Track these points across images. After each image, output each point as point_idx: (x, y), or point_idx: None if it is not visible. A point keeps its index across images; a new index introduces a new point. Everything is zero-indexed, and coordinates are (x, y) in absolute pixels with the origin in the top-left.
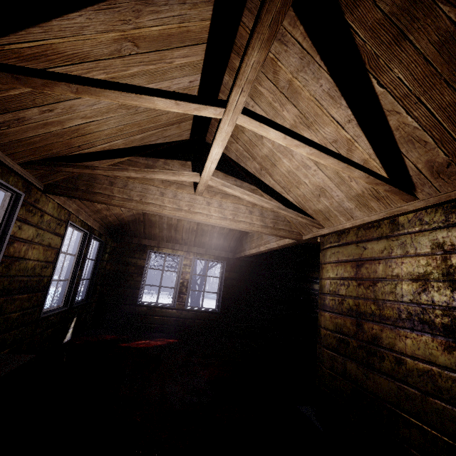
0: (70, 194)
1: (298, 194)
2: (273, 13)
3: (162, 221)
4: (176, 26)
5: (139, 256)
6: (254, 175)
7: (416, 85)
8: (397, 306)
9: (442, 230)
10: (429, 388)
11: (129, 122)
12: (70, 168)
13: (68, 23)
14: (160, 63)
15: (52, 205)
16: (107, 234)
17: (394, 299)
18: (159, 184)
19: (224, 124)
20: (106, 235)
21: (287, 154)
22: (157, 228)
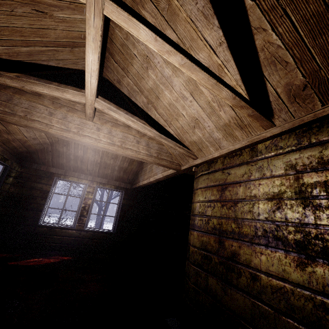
0: None
1: (177, 127)
2: None
3: (69, 153)
4: None
5: (45, 182)
6: (143, 109)
7: None
8: (254, 223)
9: (294, 152)
10: (282, 306)
11: (6, 24)
12: None
13: None
14: None
15: None
16: (14, 159)
17: (251, 217)
18: (49, 104)
19: (90, 12)
20: (13, 160)
21: (168, 86)
22: (64, 158)
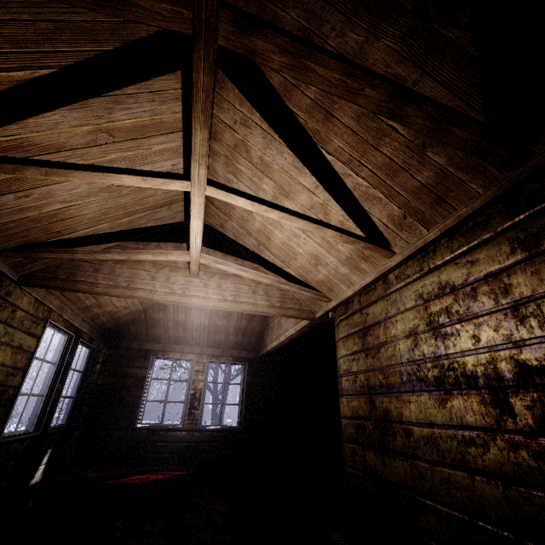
0: (48, 283)
1: (298, 267)
2: (201, 103)
3: (167, 319)
4: (149, 118)
5: (139, 365)
6: (254, 252)
7: (354, 151)
8: (399, 368)
9: (419, 280)
10: (435, 455)
11: (113, 205)
12: (47, 253)
13: (44, 120)
14: (138, 149)
15: (28, 300)
16: (100, 339)
17: (395, 362)
18: (151, 268)
19: (194, 196)
20: (99, 340)
21: (277, 226)
22: (161, 327)
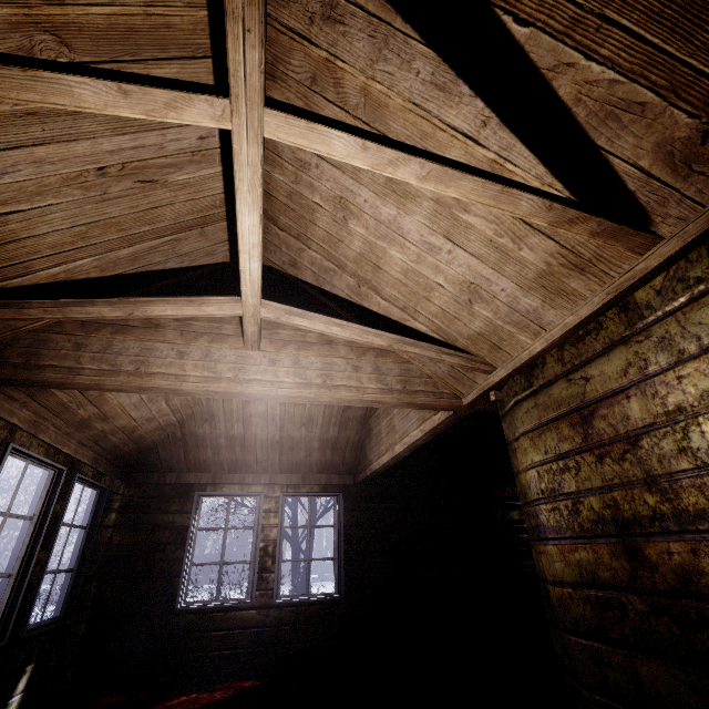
0: None
1: (432, 314)
2: None
3: (216, 434)
4: (140, 11)
5: (178, 508)
6: (351, 301)
7: None
8: None
9: None
10: None
11: (95, 218)
12: None
13: None
14: None
15: None
16: (115, 472)
17: (694, 465)
18: (176, 337)
19: (240, 141)
20: (113, 475)
21: (394, 238)
22: (208, 448)
